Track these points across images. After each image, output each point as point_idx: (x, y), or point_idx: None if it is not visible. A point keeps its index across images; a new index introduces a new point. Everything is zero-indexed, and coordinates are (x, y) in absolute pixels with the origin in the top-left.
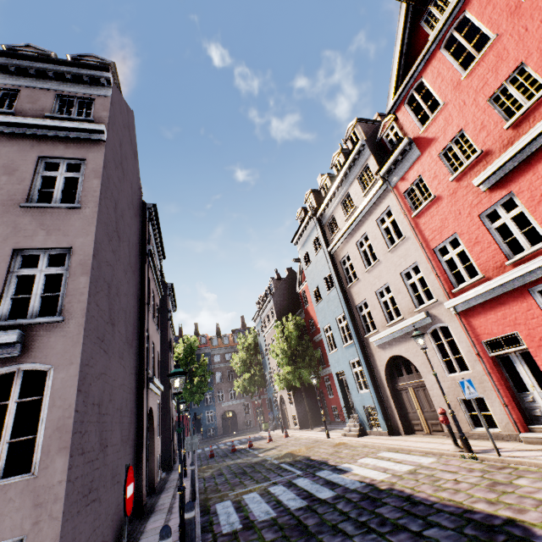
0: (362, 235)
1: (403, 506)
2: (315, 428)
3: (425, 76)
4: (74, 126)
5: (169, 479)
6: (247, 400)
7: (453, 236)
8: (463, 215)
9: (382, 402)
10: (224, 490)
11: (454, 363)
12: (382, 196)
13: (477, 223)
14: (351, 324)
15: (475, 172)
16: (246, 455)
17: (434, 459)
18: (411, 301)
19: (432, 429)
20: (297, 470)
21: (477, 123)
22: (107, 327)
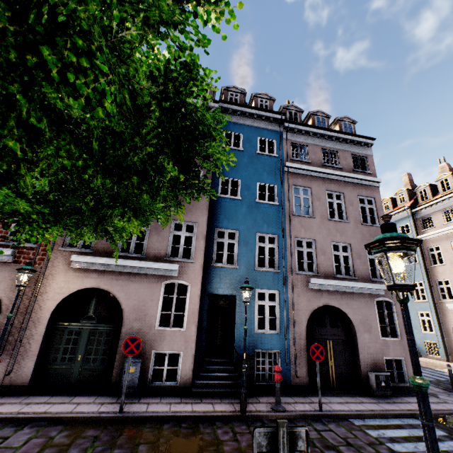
0: None
1: None
2: None
3: None
4: (370, 179)
5: None
6: None
7: None
8: None
9: (444, 342)
10: None
11: None
12: None
13: None
14: (429, 291)
15: None
16: None
17: None
18: None
19: None
20: None
21: None
22: None
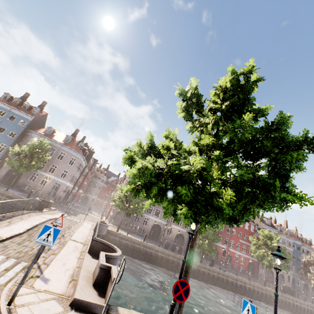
0: None
1: None
2: None
3: None
4: None
5: None
6: None
7: None
8: None
9: None
10: None
11: None
12: None
13: None
14: None
15: None
16: None
17: None
18: None
19: None
20: None
21: None
22: None
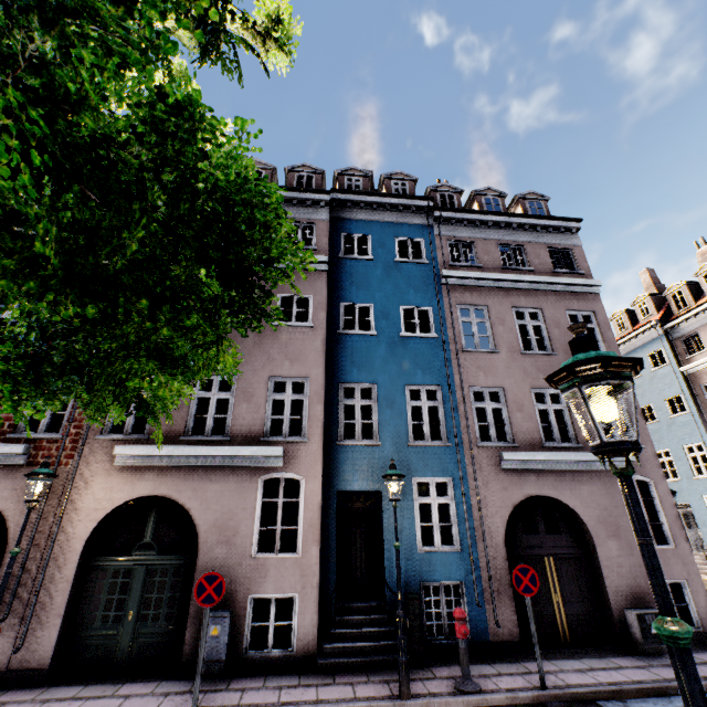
0: None
1: None
2: None
3: None
4: (582, 283)
5: None
6: None
7: None
8: None
9: None
10: None
11: None
12: None
13: None
14: None
15: None
16: None
17: None
18: None
19: None
20: None
21: None
22: None
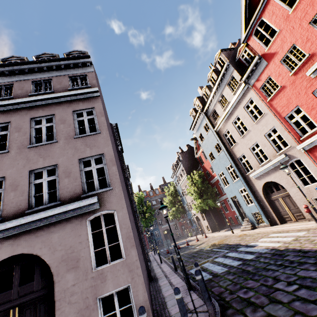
0: (235, 117)
1: (299, 254)
2: (221, 231)
3: (264, 16)
4: (84, 91)
5: (153, 265)
6: (175, 222)
7: (296, 108)
8: (301, 94)
9: (263, 209)
10: (189, 265)
11: (307, 179)
12: (245, 92)
13: (311, 97)
14: (237, 169)
15: (306, 67)
16: (188, 249)
17: (305, 232)
18: (273, 149)
19: (297, 218)
20: (225, 250)
21: (303, 38)
22: (124, 190)
